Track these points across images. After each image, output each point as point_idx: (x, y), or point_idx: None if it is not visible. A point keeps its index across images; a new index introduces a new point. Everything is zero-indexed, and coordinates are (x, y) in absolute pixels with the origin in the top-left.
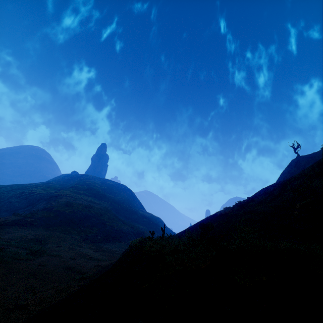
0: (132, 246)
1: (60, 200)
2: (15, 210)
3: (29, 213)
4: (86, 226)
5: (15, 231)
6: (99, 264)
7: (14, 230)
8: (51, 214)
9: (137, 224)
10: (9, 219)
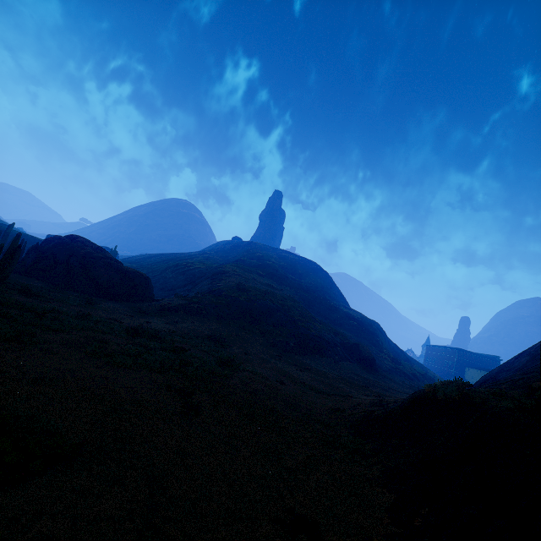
0: (438, 397)
1: (227, 279)
2: (172, 289)
3: (193, 296)
4: (270, 325)
5: (184, 321)
6: (334, 404)
7: (182, 320)
8: (221, 301)
9: (339, 328)
10: (172, 302)
